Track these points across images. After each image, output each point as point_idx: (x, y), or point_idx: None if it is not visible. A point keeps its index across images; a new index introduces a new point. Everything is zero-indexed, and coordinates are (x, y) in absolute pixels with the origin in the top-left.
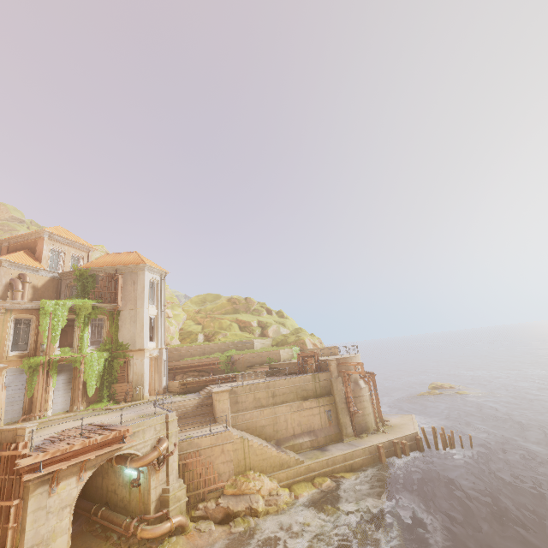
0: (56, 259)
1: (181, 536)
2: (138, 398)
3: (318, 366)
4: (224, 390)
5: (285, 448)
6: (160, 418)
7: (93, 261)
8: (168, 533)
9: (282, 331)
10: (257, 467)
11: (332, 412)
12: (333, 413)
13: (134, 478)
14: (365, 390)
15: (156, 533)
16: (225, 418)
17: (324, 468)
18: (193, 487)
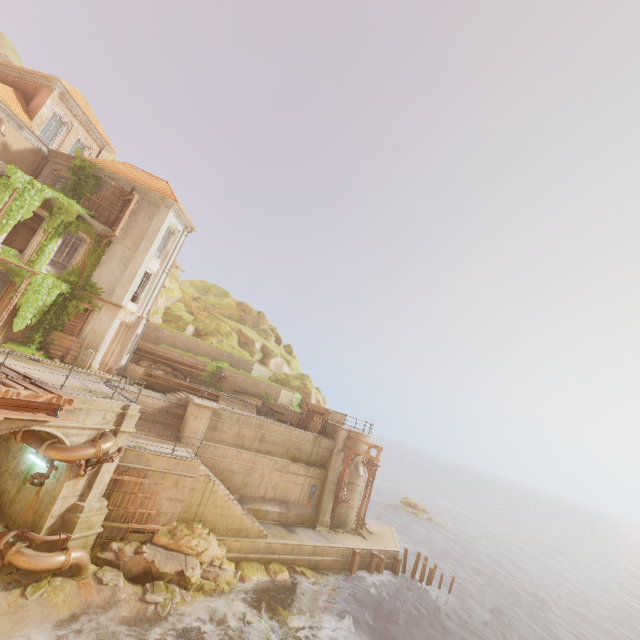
0: (54, 129)
1: (70, 580)
2: (82, 364)
3: (324, 429)
4: (210, 406)
5: (247, 509)
6: (117, 404)
7: (106, 161)
8: (55, 569)
9: (285, 370)
10: (209, 521)
11: (317, 489)
12: (317, 491)
13: (40, 472)
14: (362, 478)
15: (37, 565)
16: (193, 442)
17: (287, 555)
18: (116, 516)
